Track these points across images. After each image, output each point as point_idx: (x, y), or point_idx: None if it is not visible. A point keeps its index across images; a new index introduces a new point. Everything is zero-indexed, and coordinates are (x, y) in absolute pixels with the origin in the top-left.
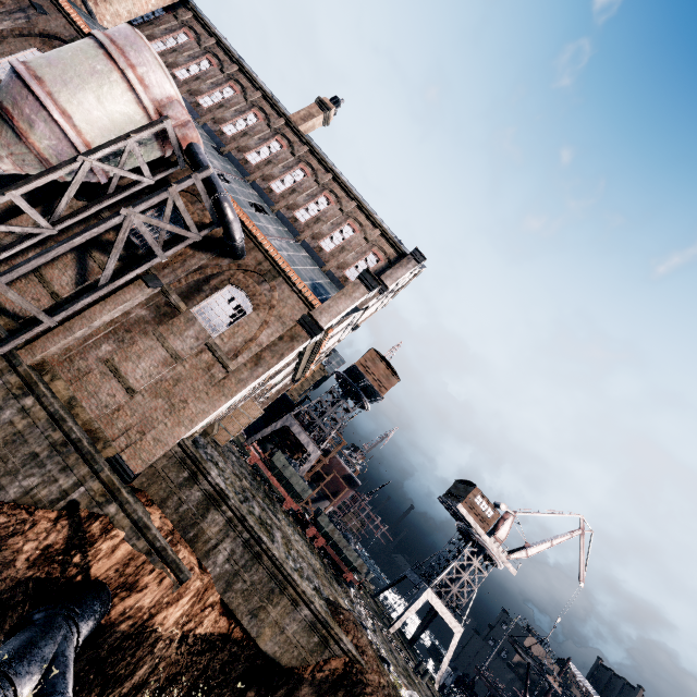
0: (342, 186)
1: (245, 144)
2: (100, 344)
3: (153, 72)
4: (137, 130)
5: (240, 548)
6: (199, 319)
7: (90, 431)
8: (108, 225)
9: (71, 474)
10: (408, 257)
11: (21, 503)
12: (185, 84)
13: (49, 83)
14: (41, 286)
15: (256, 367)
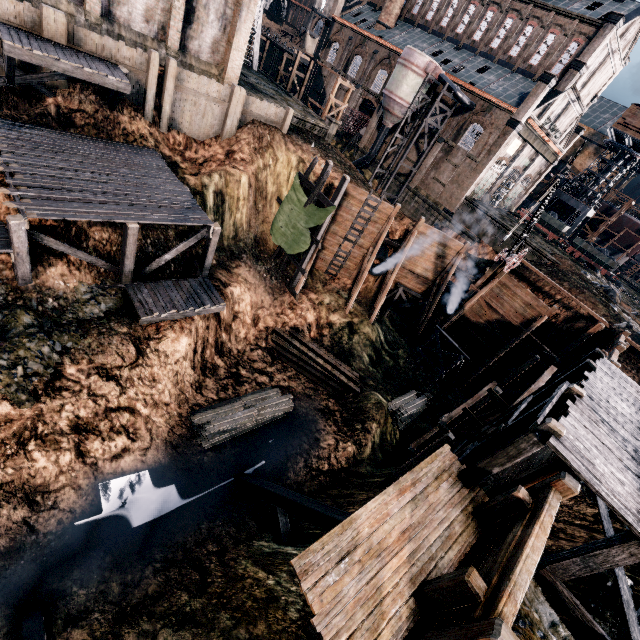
0: (541, 7)
1: (471, 31)
2: (430, 173)
3: (419, 60)
4: (420, 87)
5: (496, 230)
6: (462, 147)
7: (435, 203)
8: (421, 129)
9: (433, 216)
10: (604, 26)
11: None
12: (432, 21)
13: (394, 92)
14: (408, 162)
15: (489, 156)
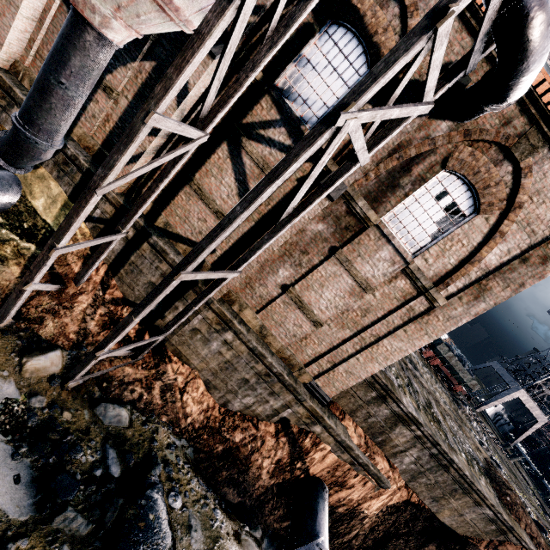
0: None
1: None
2: (276, 269)
3: None
4: None
5: (426, 456)
6: (391, 230)
7: (284, 359)
8: (308, 152)
9: (278, 398)
10: None
11: (245, 413)
12: None
13: None
14: (202, 202)
15: (475, 301)
